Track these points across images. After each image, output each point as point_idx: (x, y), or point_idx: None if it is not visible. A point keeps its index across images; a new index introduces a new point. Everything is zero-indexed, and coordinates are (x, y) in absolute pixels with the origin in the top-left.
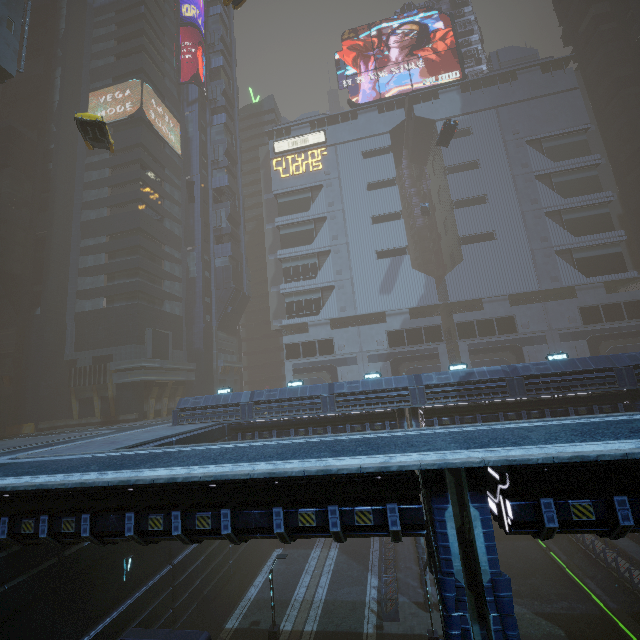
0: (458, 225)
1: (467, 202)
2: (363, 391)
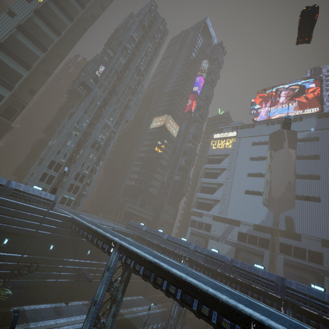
0: (296, 188)
1: (306, 176)
2: (175, 242)
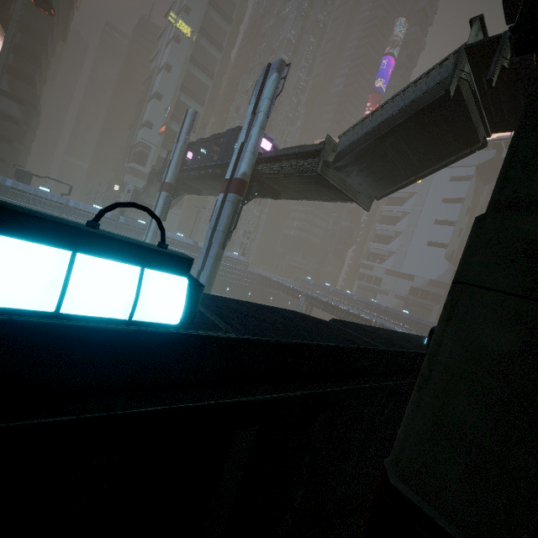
0: None
1: None
2: (340, 294)
